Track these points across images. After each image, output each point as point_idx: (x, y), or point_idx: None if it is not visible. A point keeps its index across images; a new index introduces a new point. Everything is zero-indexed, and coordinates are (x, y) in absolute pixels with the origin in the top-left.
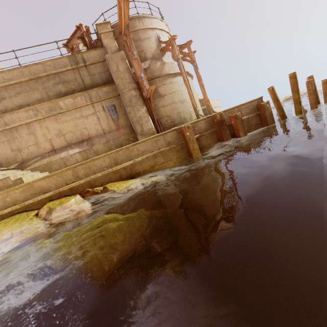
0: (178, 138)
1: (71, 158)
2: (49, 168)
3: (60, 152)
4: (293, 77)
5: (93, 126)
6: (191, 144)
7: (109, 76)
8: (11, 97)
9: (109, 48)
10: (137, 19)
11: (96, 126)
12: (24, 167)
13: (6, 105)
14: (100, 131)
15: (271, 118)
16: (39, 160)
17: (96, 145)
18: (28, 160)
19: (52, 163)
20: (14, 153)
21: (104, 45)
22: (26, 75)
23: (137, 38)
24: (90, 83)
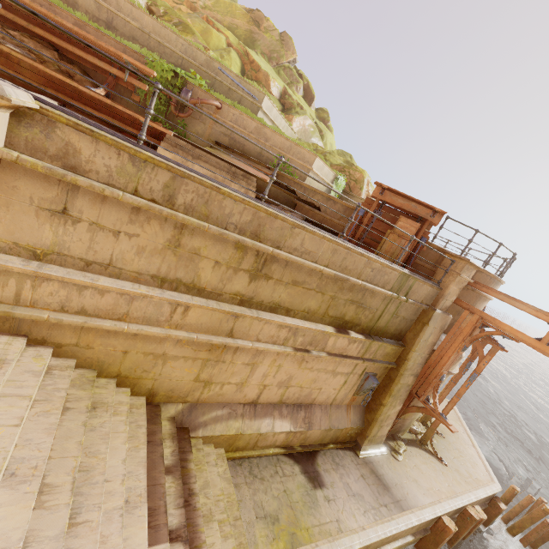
0: (428, 523)
1: (272, 437)
2: (230, 442)
3: (262, 415)
4: (545, 513)
5: (330, 390)
6: (438, 548)
7: (405, 329)
8: (279, 282)
9: (445, 299)
10: (495, 282)
11: (333, 391)
12: (194, 426)
13: (259, 290)
14: (329, 400)
15: (491, 522)
16: (224, 419)
17: (314, 430)
18: (206, 406)
19: (242, 437)
20: (194, 384)
21: (445, 288)
22: (334, 262)
23: (473, 303)
24: (382, 325)
